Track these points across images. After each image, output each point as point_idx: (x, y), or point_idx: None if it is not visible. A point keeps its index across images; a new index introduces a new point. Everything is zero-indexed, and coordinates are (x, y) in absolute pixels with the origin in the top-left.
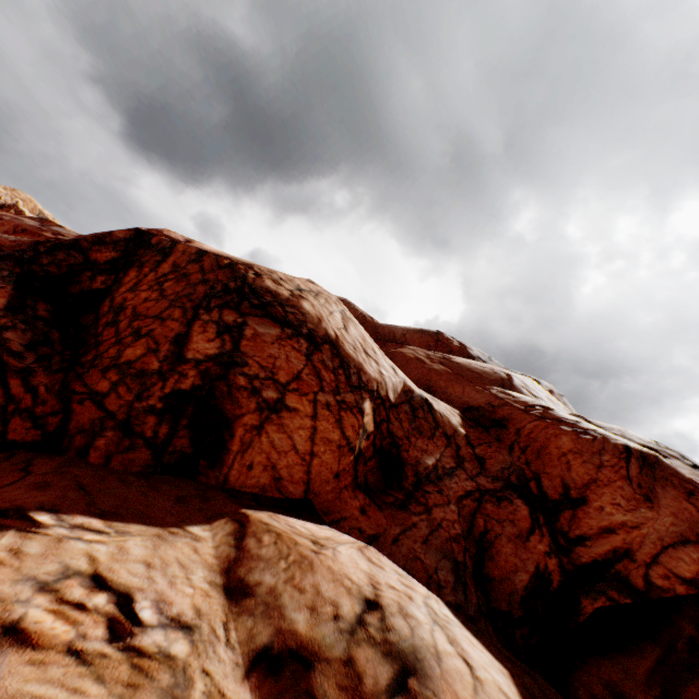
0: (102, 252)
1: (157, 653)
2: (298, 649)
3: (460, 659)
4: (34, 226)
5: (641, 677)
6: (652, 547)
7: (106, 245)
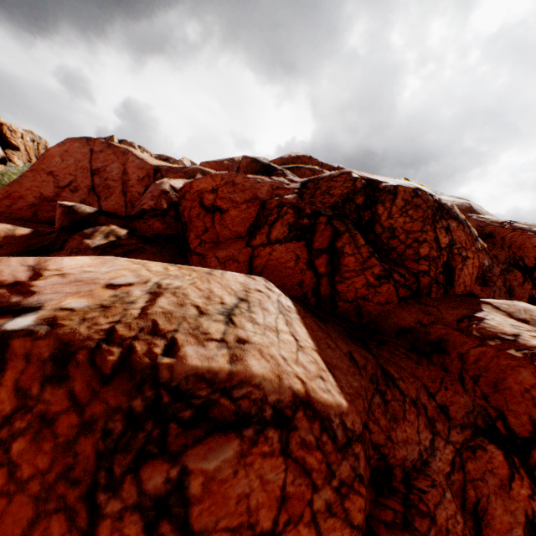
0: (358, 199)
1: None
2: None
3: None
4: (273, 182)
5: None
6: None
7: (357, 194)
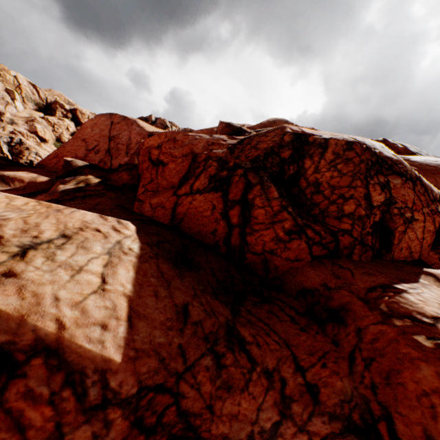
0: (284, 152)
1: None
2: None
3: None
4: (211, 139)
5: None
6: None
7: (283, 147)
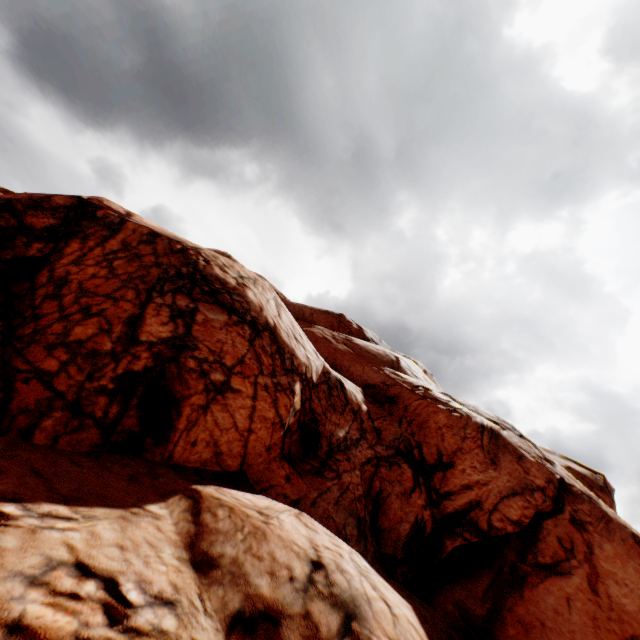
0: (38, 217)
1: (152, 630)
2: (266, 610)
3: (382, 601)
4: None
5: (479, 595)
6: (494, 498)
7: (43, 210)
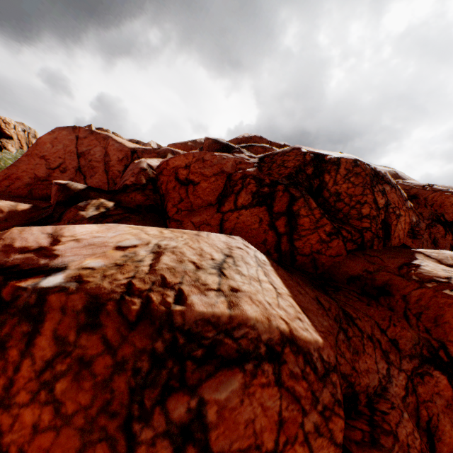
0: (308, 170)
1: None
2: None
3: None
4: (236, 158)
5: None
6: None
7: (307, 165)
